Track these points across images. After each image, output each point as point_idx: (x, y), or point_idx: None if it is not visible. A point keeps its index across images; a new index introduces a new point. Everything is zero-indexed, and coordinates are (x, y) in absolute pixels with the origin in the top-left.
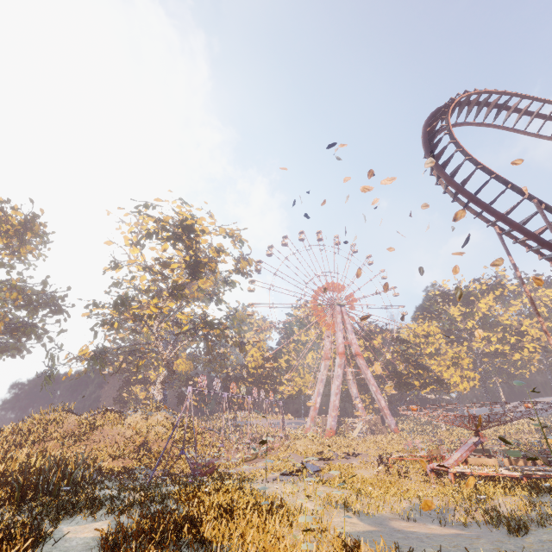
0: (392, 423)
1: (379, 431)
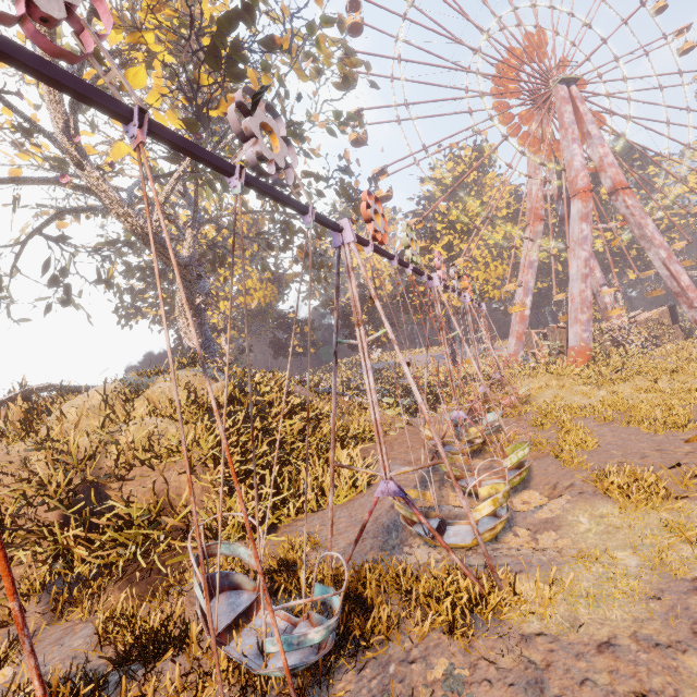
0: None
1: (666, 337)
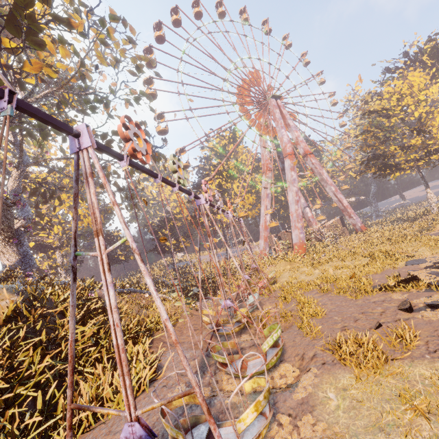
0: (358, 221)
1: (341, 234)
